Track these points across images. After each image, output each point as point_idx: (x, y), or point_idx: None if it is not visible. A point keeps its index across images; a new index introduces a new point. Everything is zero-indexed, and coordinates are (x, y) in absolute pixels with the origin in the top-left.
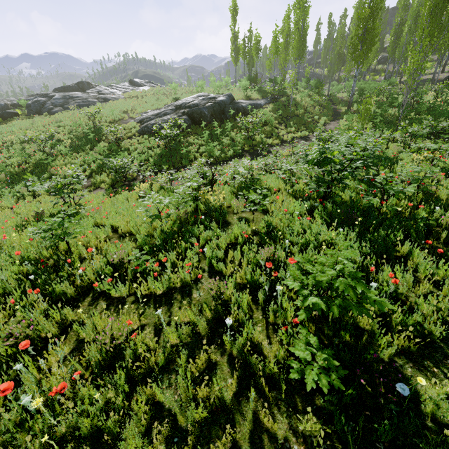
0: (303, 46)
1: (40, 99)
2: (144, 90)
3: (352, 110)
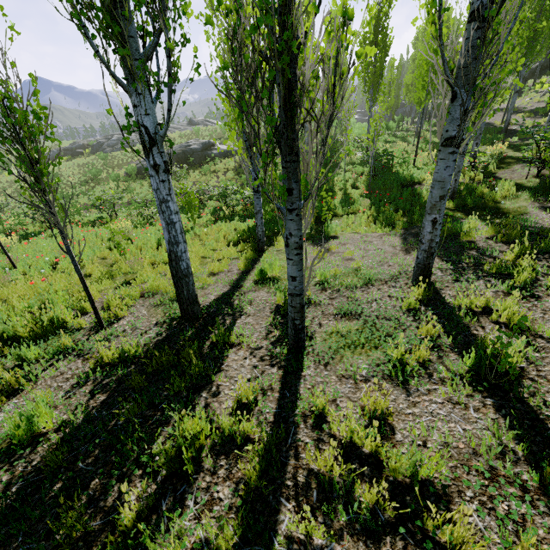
0: None
1: (102, 140)
2: (188, 130)
3: None
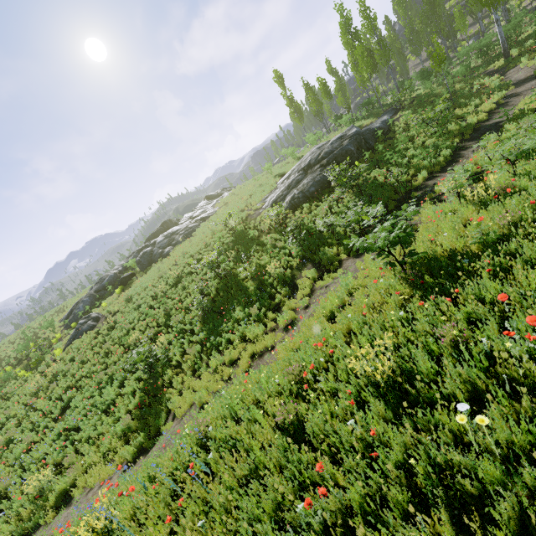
0: (387, 50)
1: (145, 250)
2: (230, 193)
3: (511, 57)
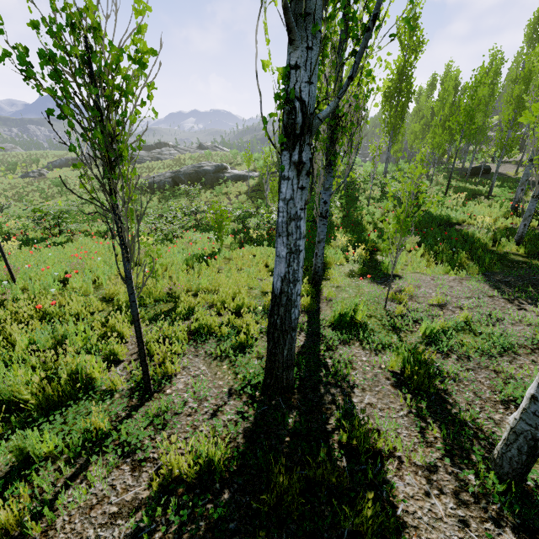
0: None
1: None
2: (198, 153)
3: None
